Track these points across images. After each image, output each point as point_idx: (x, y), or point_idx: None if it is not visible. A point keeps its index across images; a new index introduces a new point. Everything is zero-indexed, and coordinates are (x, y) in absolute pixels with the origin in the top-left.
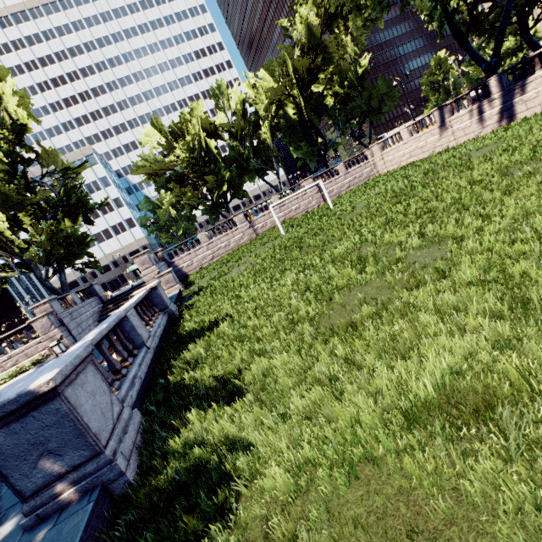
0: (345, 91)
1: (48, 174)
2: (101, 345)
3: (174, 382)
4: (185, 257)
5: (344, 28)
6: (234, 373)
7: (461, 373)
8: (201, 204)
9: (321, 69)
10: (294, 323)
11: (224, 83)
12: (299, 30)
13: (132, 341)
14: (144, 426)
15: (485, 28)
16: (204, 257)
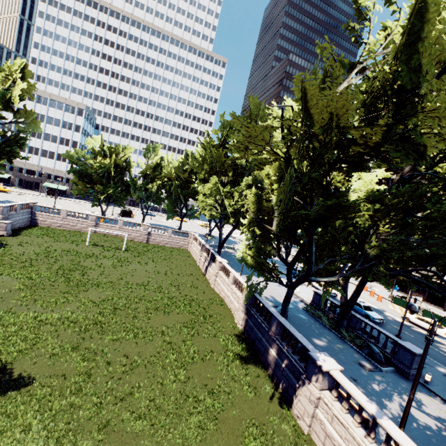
0: None
1: (15, 123)
2: None
3: None
4: (45, 215)
5: None
6: None
7: None
8: (82, 196)
9: (194, 182)
10: None
11: (160, 146)
12: None
13: None
14: None
15: None
16: (56, 223)
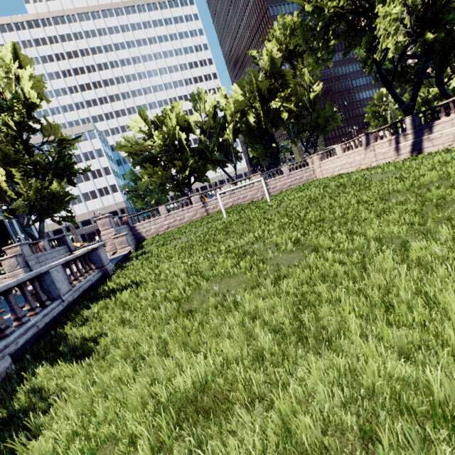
0: (299, 109)
1: (48, 142)
2: (8, 294)
3: (62, 335)
4: (145, 223)
5: (301, 62)
6: (96, 338)
7: (224, 374)
8: (167, 183)
9: (279, 91)
10: (166, 300)
11: (203, 90)
12: (265, 59)
13: (50, 293)
14: (8, 372)
15: (411, 77)
16: (161, 226)
